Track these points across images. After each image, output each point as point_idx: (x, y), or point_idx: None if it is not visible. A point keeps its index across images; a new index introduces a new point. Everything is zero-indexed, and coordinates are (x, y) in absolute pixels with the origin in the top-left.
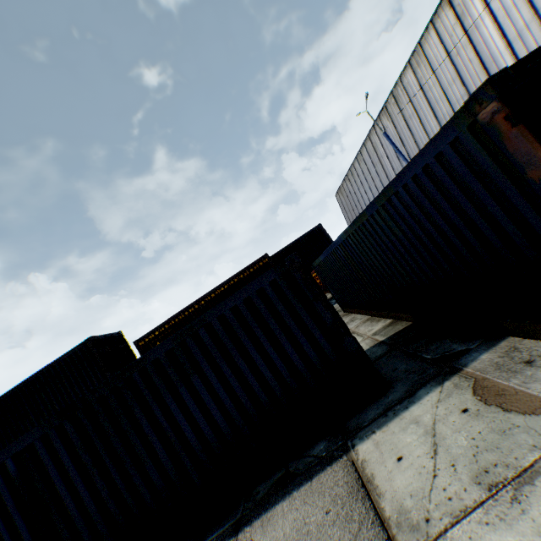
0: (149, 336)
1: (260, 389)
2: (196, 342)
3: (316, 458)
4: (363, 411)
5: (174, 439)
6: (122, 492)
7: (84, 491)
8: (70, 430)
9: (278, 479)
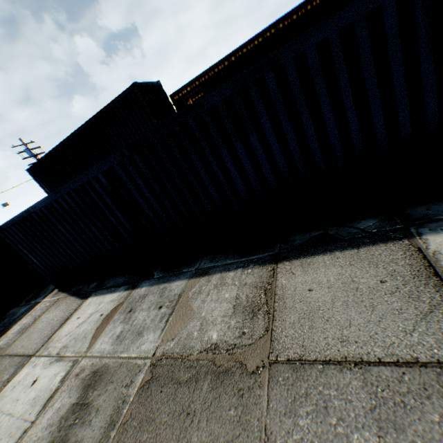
0: (181, 91)
1: (321, 159)
2: (260, 92)
3: (363, 232)
4: (436, 203)
5: (226, 187)
6: (184, 214)
7: (157, 207)
8: (139, 162)
9: (316, 237)
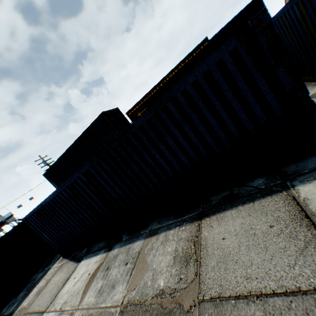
0: (133, 109)
1: (215, 144)
2: (166, 113)
3: (256, 189)
4: (302, 161)
5: (159, 171)
6: (136, 192)
7: (118, 190)
8: (103, 164)
9: (225, 196)
